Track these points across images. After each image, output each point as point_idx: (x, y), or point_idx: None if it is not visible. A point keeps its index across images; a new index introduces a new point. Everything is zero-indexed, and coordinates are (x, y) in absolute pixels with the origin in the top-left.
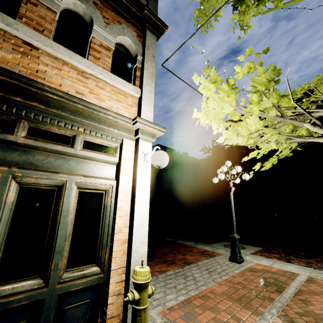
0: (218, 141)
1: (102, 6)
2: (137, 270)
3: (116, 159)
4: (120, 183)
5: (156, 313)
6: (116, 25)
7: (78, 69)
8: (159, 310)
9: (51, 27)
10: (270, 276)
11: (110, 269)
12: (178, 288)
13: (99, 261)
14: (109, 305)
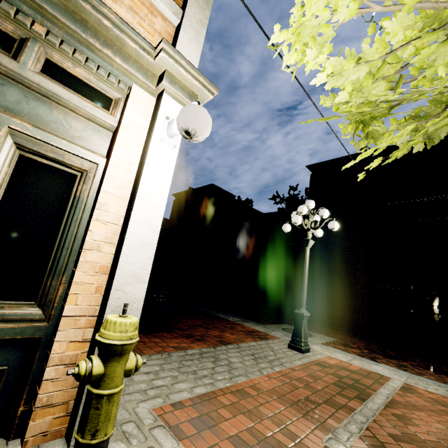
0: (314, 83)
1: None
2: (109, 319)
3: (113, 120)
4: (113, 161)
5: (147, 408)
6: None
7: None
8: (155, 405)
9: None
10: (348, 375)
11: (61, 315)
12: (200, 374)
13: (44, 297)
14: (45, 382)
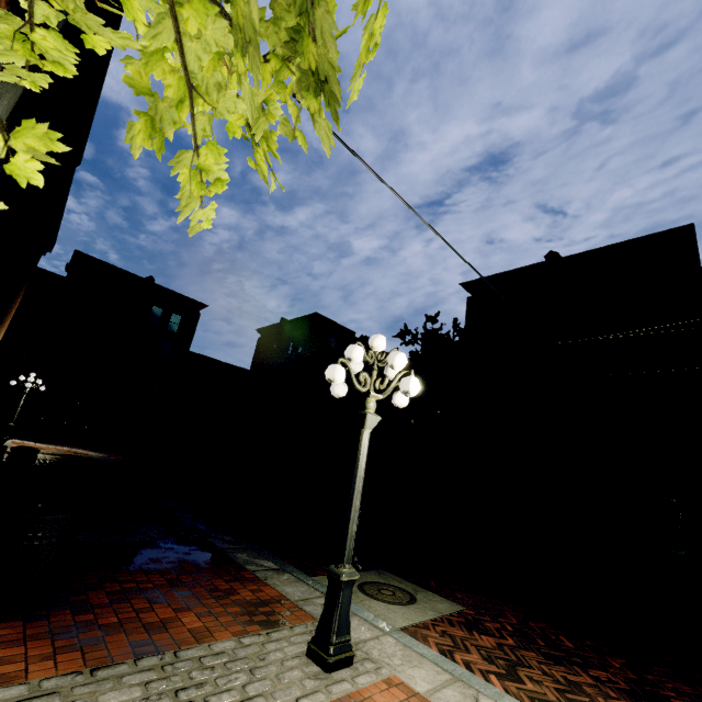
0: None
1: None
2: None
3: None
4: None
5: None
6: None
7: None
8: None
9: None
10: None
11: None
12: None
13: None
14: None
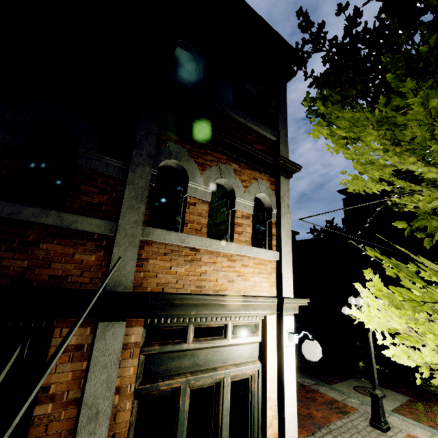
0: (384, 353)
1: (240, 169)
2: None
3: (259, 338)
4: (267, 369)
5: None
6: (253, 185)
7: (228, 254)
8: None
9: (206, 220)
10: None
11: None
12: None
13: None
14: None
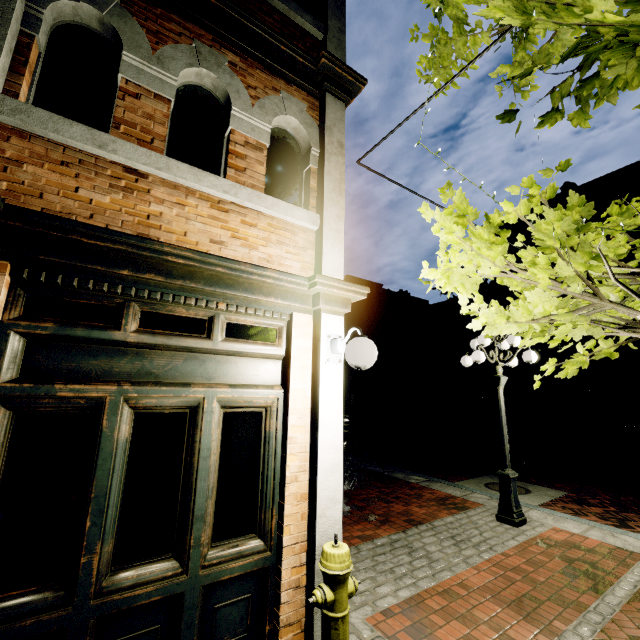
0: (471, 327)
1: (245, 66)
2: (328, 552)
3: (281, 351)
4: (291, 395)
5: (360, 618)
6: (271, 98)
7: (212, 198)
8: (366, 614)
9: (164, 130)
10: (581, 556)
11: (281, 545)
12: (399, 573)
13: (262, 529)
14: (282, 605)
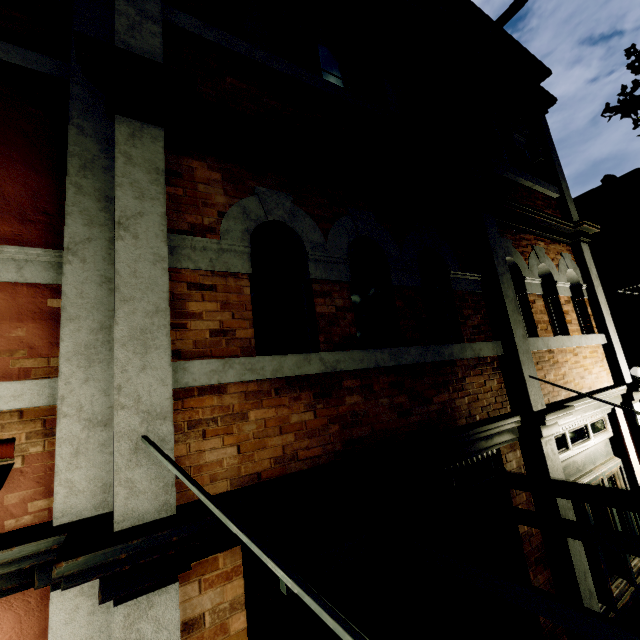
0: None
1: (546, 246)
2: None
3: (611, 433)
4: (632, 463)
5: None
6: (560, 261)
7: (571, 349)
8: None
9: (546, 316)
10: None
11: None
12: None
13: None
14: None
